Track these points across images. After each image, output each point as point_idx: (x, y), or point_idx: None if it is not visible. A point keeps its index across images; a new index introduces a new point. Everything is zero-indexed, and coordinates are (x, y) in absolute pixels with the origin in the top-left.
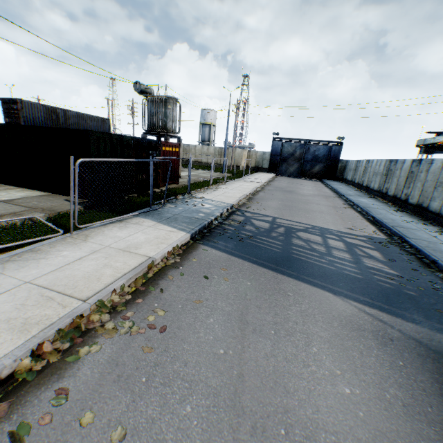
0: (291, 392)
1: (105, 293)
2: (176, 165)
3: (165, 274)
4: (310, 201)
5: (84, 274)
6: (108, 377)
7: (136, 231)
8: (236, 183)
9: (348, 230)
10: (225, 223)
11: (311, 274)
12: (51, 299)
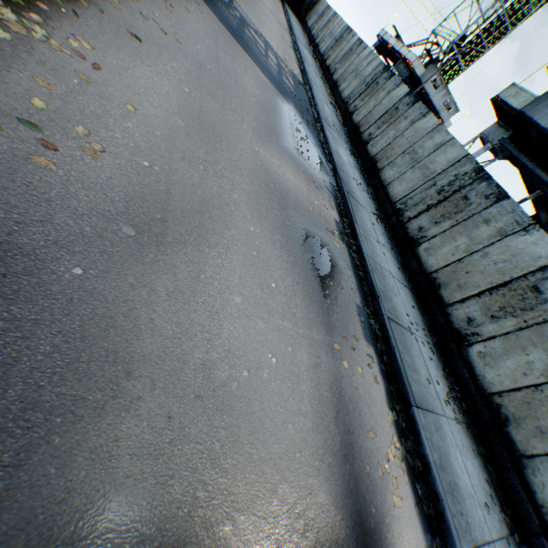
0: (238, 77)
1: None
2: None
3: None
4: (265, 15)
5: None
6: (155, 7)
7: None
8: None
9: (284, 60)
10: None
11: (253, 57)
12: None
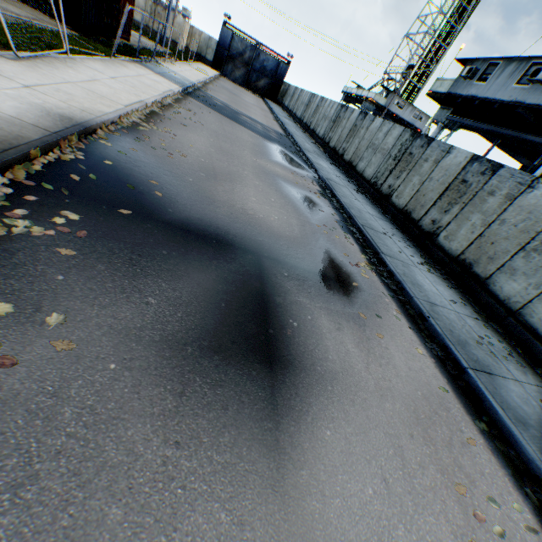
0: (237, 135)
1: (168, 94)
2: (131, 18)
3: (182, 101)
4: (250, 107)
5: (150, 84)
6: (188, 114)
7: (148, 74)
8: (185, 66)
9: (268, 126)
10: (195, 93)
11: (245, 126)
12: (149, 87)
